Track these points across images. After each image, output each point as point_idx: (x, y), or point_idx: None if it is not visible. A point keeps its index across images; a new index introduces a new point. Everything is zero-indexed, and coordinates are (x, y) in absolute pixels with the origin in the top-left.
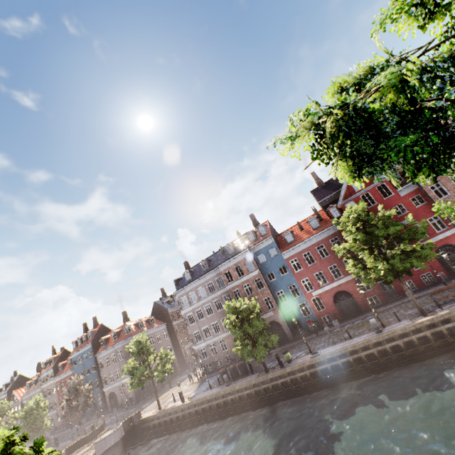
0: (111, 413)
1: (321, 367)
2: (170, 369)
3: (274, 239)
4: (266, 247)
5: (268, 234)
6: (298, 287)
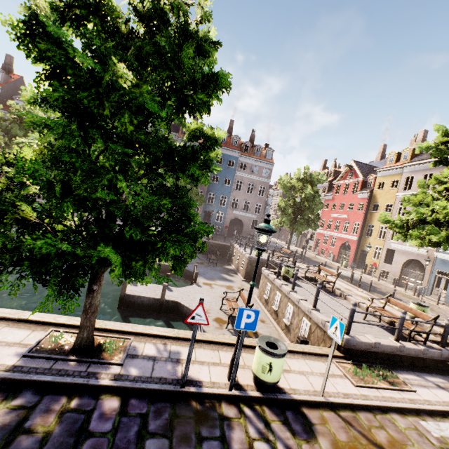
0: None
1: None
2: None
3: (1, 92)
4: None
5: (1, 84)
6: None
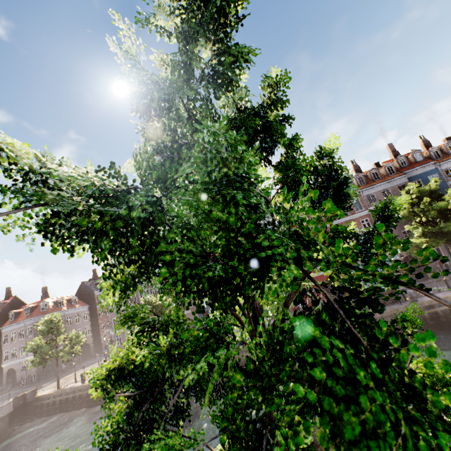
0: (5, 390)
1: None
2: (79, 351)
3: None
4: None
5: None
6: None
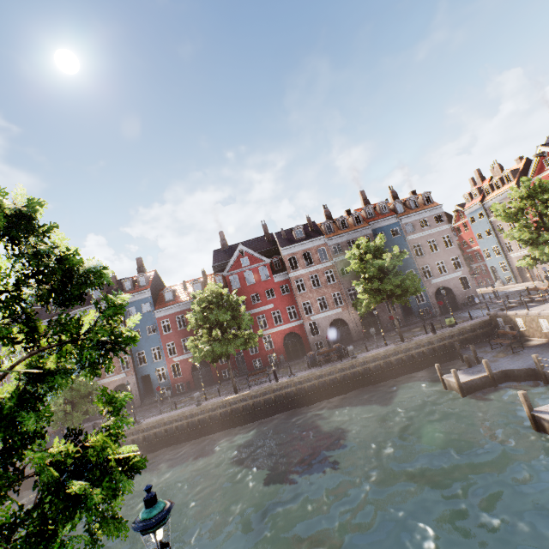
0: None
1: (134, 437)
2: None
3: (151, 294)
4: (140, 300)
5: (148, 286)
6: (162, 350)
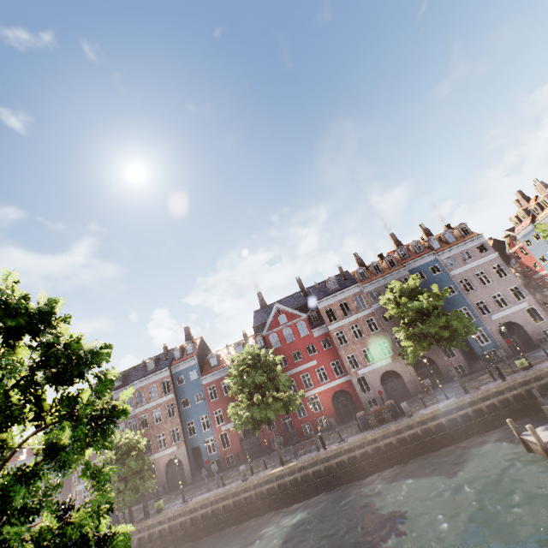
0: None
1: (181, 520)
2: None
3: (197, 361)
4: (188, 368)
5: (194, 353)
6: (209, 419)
